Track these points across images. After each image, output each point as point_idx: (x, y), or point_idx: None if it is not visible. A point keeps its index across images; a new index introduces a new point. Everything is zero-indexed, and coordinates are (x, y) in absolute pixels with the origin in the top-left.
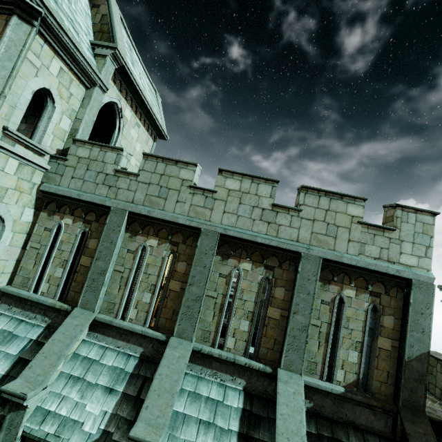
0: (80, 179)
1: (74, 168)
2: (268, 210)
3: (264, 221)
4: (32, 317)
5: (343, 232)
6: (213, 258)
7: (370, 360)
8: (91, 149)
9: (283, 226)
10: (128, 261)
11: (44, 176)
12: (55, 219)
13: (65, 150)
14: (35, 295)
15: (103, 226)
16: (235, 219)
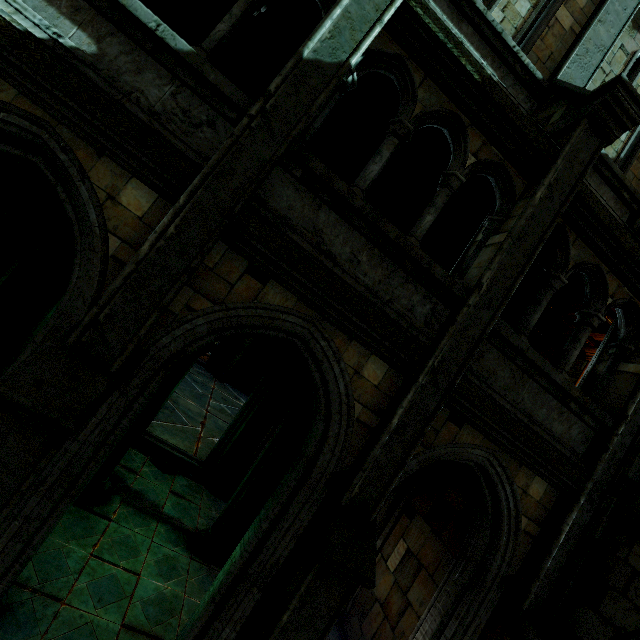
0: None
1: None
2: None
3: None
4: None
5: None
6: None
7: (636, 147)
8: None
9: None
10: None
11: None
12: None
13: None
14: None
15: None
16: None
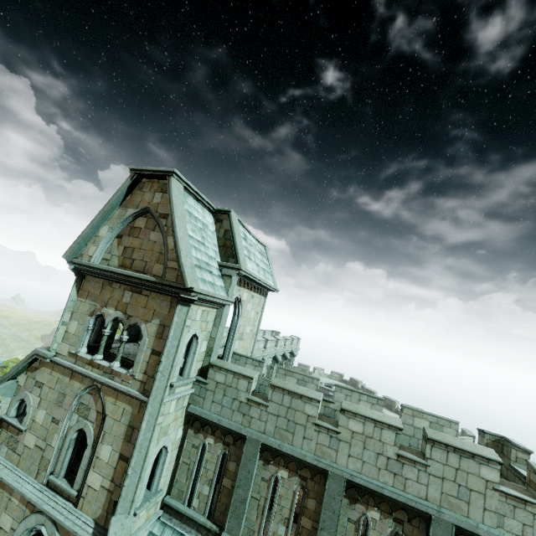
0: (219, 404)
1: (214, 393)
2: (394, 460)
3: (389, 471)
4: (188, 530)
5: (477, 497)
6: (341, 505)
7: None
8: (226, 375)
9: (410, 480)
10: (263, 489)
11: (190, 397)
12: (200, 437)
13: (204, 368)
14: (190, 511)
15: (239, 449)
16: (361, 464)
